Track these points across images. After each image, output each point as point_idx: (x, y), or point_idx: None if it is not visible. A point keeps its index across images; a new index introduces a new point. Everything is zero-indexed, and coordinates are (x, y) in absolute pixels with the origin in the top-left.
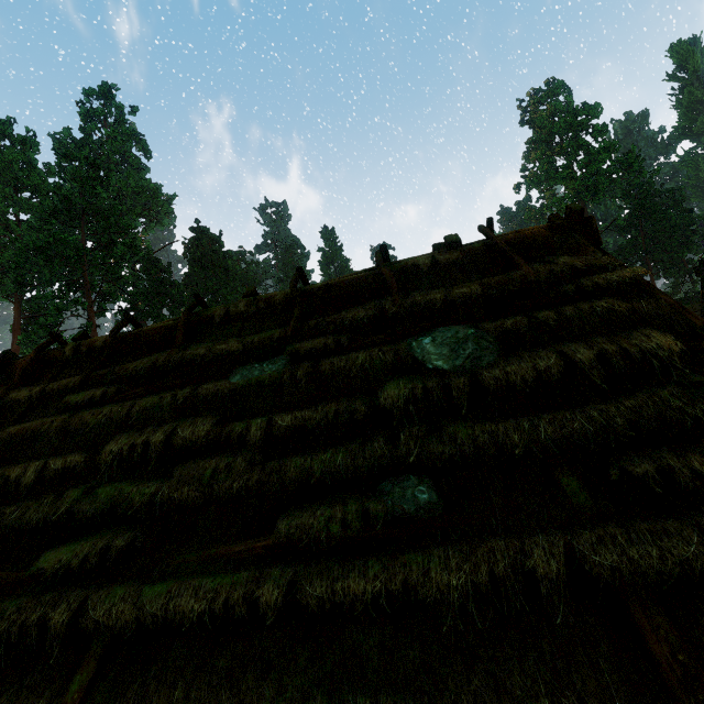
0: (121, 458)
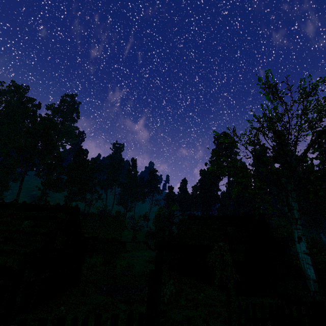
0: None
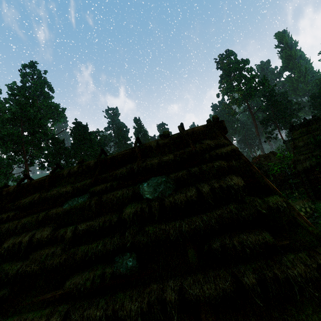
0: (8, 250)
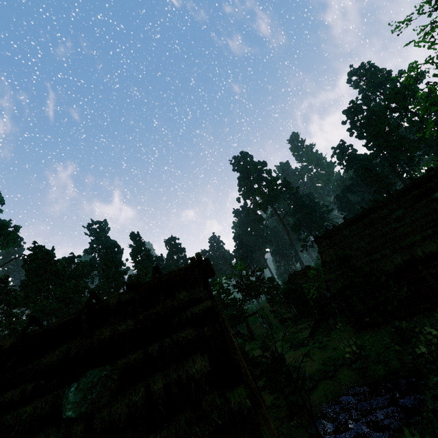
0: None
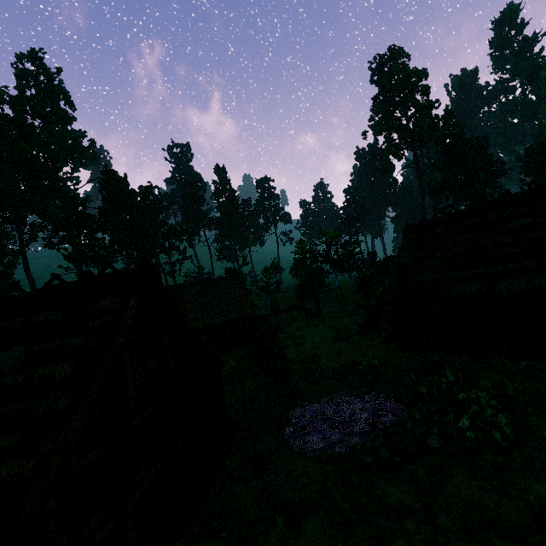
0: None
